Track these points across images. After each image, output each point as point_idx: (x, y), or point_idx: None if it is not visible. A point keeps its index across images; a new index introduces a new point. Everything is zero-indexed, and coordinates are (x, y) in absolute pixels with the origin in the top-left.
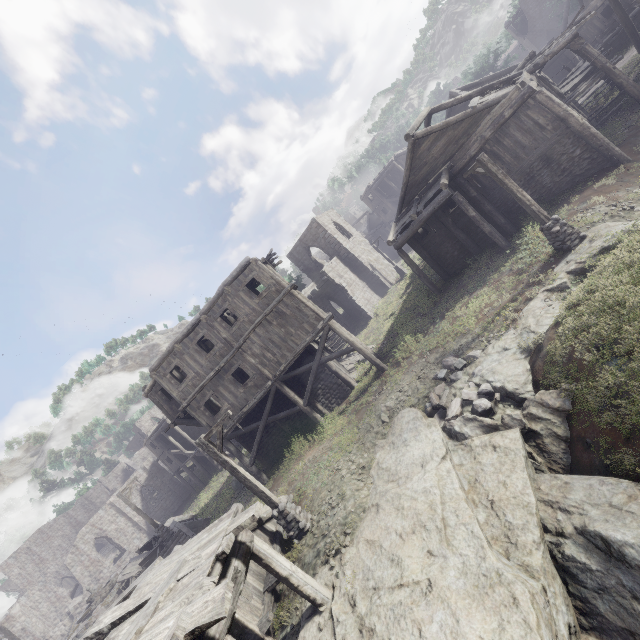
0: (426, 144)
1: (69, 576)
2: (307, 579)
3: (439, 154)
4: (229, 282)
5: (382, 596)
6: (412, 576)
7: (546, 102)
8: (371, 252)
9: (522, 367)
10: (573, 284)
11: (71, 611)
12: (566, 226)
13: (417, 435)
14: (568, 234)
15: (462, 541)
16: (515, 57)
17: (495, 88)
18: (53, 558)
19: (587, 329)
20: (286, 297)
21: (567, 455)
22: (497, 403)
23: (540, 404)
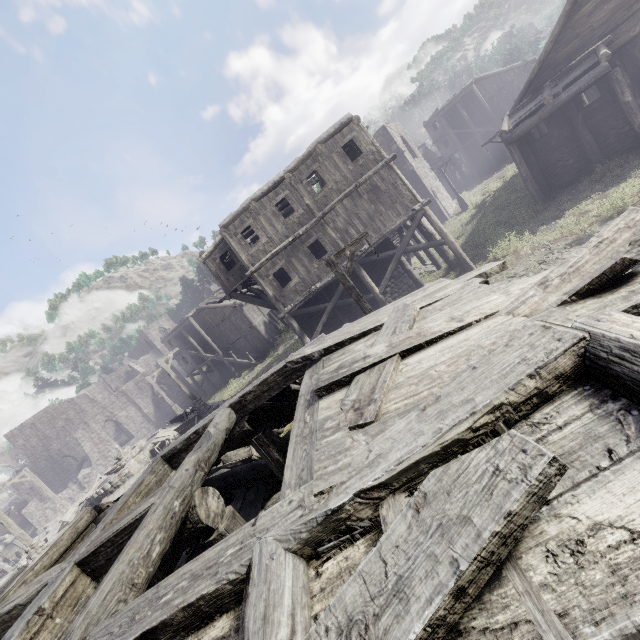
0: (589, 6)
1: (71, 456)
2: None
3: (600, 23)
4: (324, 139)
5: None
6: None
7: None
8: (433, 179)
9: None
10: None
11: (80, 479)
12: None
13: None
14: None
15: None
16: None
17: None
18: (56, 437)
19: None
20: (384, 169)
21: None
22: None
23: None
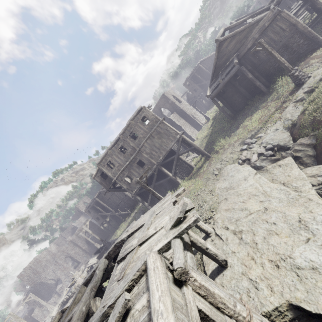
0: (225, 44)
1: (51, 279)
2: (203, 223)
3: (232, 49)
4: (132, 118)
5: (242, 220)
6: (255, 209)
7: (286, 16)
8: (191, 109)
9: (286, 135)
10: (307, 97)
11: (57, 291)
12: (301, 72)
13: (238, 171)
14: (302, 76)
15: (276, 193)
16: (257, 7)
17: (259, 13)
18: (43, 271)
19: (321, 107)
20: (160, 124)
21: (315, 162)
22: (276, 152)
23: (300, 144)
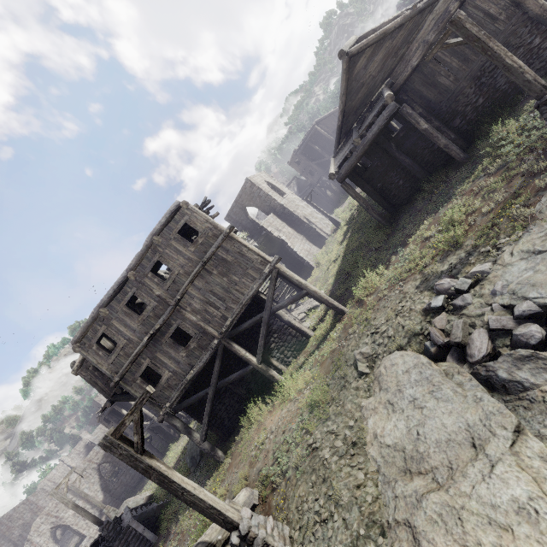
0: (362, 61)
1: None
2: None
3: (377, 71)
4: (158, 230)
5: None
6: None
7: None
8: (305, 207)
9: None
10: None
11: None
12: None
13: (435, 390)
14: None
15: None
16: None
17: None
18: None
19: None
20: (225, 241)
21: None
22: None
23: None
